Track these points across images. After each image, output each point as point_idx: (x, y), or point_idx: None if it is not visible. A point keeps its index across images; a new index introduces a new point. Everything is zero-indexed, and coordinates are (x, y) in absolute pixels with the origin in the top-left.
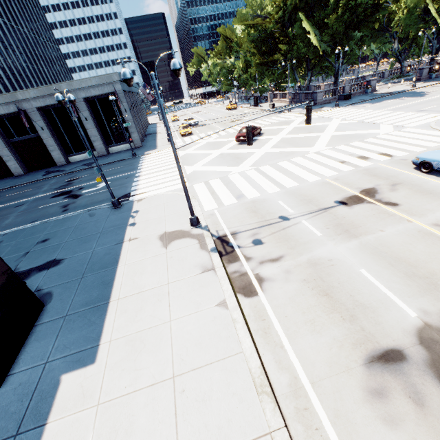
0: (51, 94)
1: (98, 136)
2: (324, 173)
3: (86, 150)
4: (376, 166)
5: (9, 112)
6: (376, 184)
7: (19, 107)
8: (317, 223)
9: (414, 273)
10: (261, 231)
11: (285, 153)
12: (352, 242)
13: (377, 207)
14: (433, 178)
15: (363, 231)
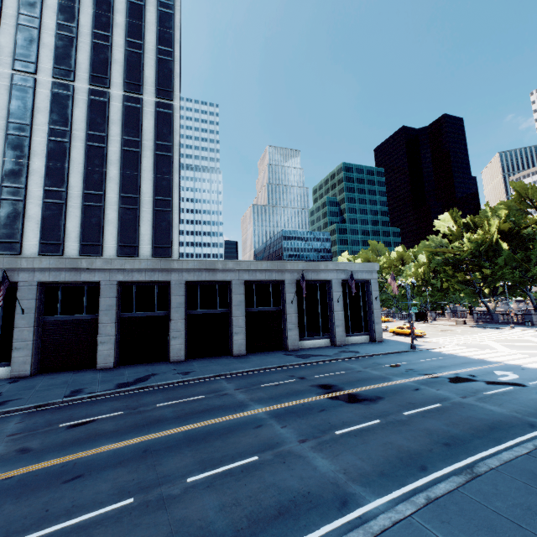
0: (315, 270)
1: (343, 321)
2: None
3: (320, 336)
4: None
5: (269, 279)
6: None
7: (280, 276)
8: None
9: None
10: None
11: None
12: None
13: None
14: None
15: None
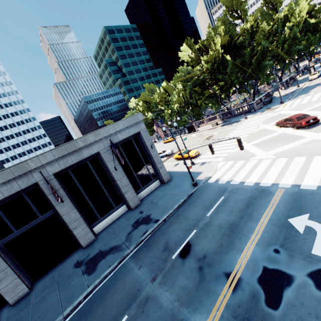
0: (73, 151)
1: (129, 184)
2: None
3: (114, 208)
4: None
5: (11, 193)
6: None
7: (27, 181)
8: None
9: None
10: None
11: None
12: None
13: None
14: None
15: None
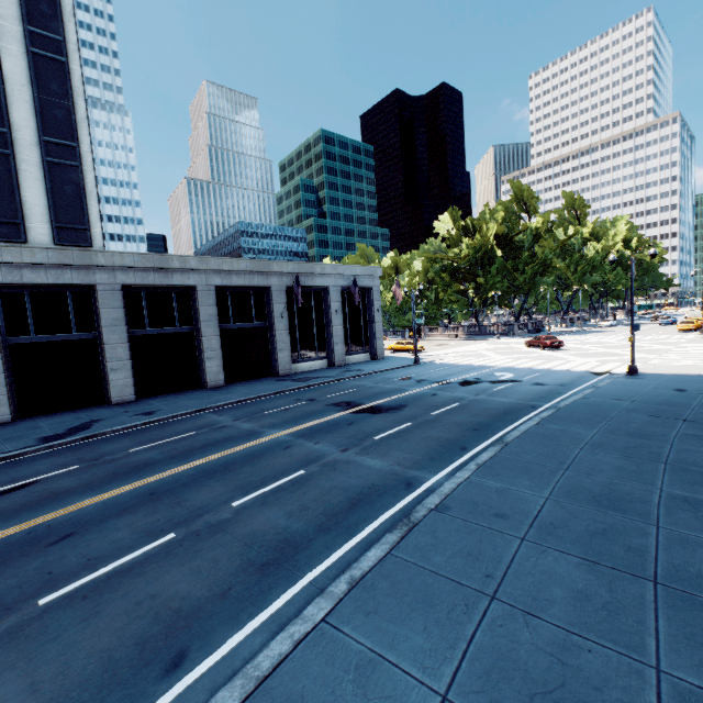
0: (309, 273)
1: (343, 337)
2: None
3: (316, 357)
4: None
5: (250, 284)
6: None
7: (265, 281)
8: None
9: None
10: None
11: (645, 350)
12: None
13: None
14: None
15: None
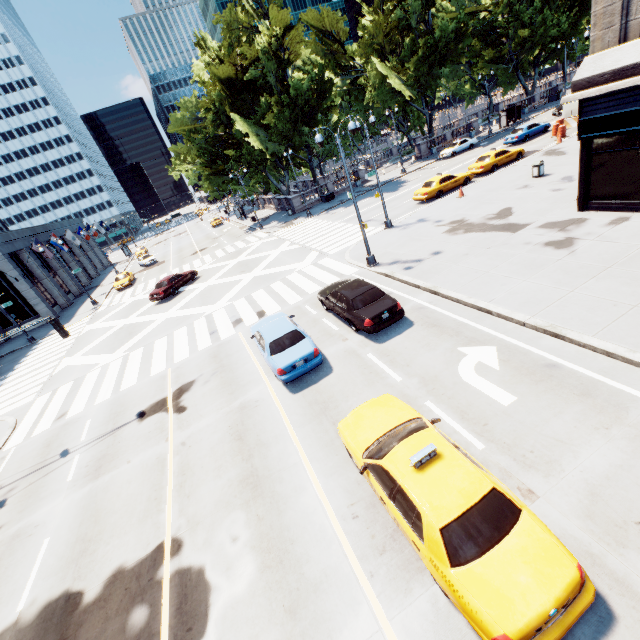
0: None
1: None
2: (177, 357)
3: None
4: (233, 338)
5: None
6: (202, 373)
7: None
8: (87, 457)
9: (85, 536)
10: (22, 483)
11: (181, 319)
12: (85, 488)
13: (164, 417)
14: (258, 355)
15: (112, 466)
